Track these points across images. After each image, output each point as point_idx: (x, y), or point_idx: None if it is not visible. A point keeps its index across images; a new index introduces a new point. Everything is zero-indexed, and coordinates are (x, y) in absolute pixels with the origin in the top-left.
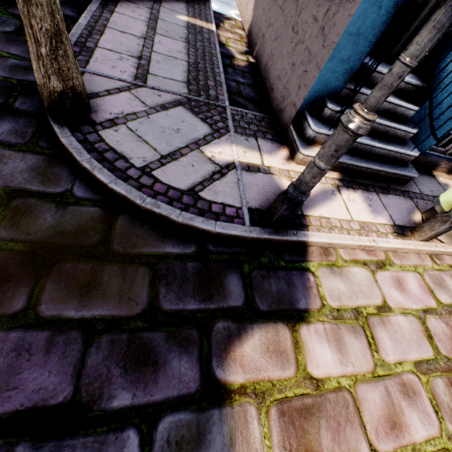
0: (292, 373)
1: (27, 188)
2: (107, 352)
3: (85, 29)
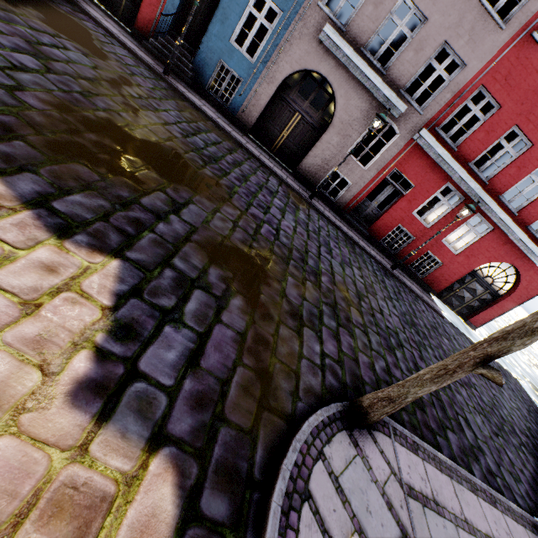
0: (120, 536)
1: (301, 381)
2: (212, 386)
3: (434, 455)
